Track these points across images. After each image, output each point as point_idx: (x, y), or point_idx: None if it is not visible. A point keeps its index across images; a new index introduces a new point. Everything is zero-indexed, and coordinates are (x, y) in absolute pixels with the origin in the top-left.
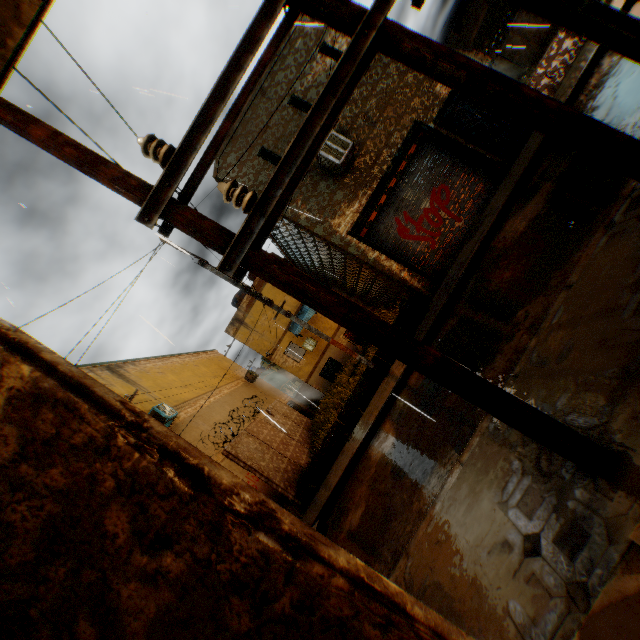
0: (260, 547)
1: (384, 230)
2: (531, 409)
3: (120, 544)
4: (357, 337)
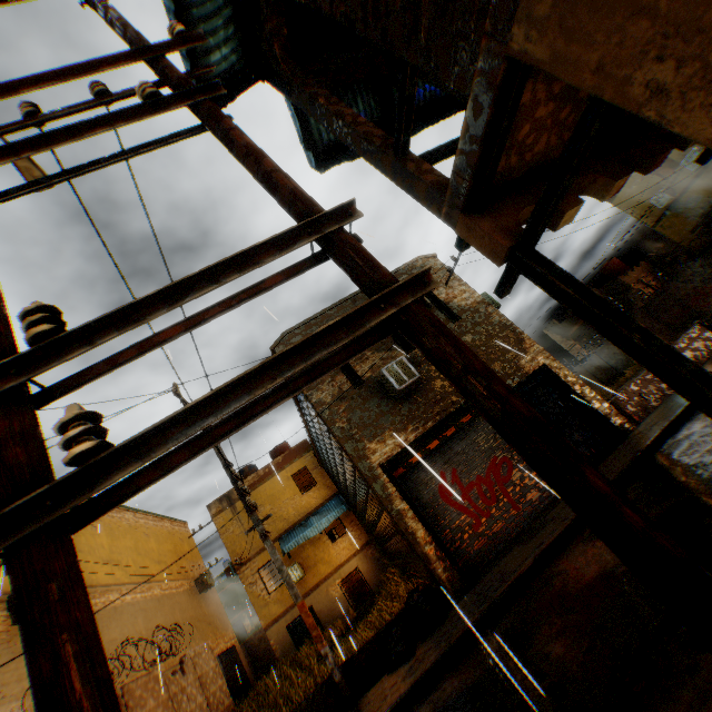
0: None
1: (424, 479)
2: None
3: None
4: (357, 591)
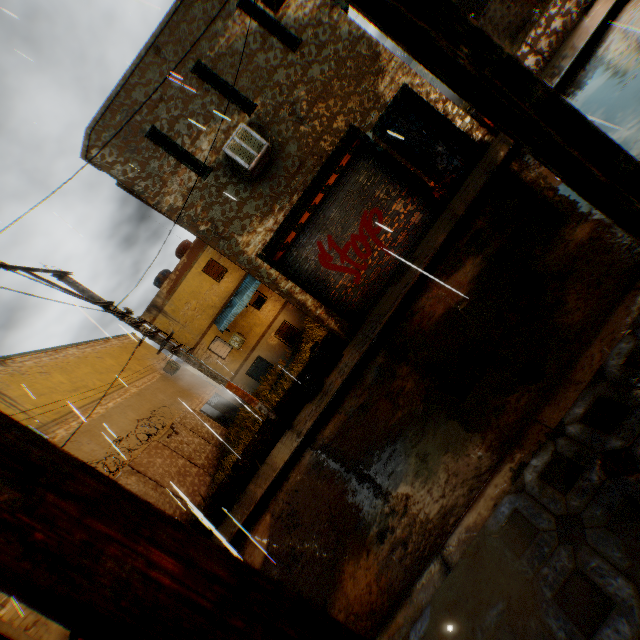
0: None
1: (303, 255)
2: None
3: None
4: (290, 336)
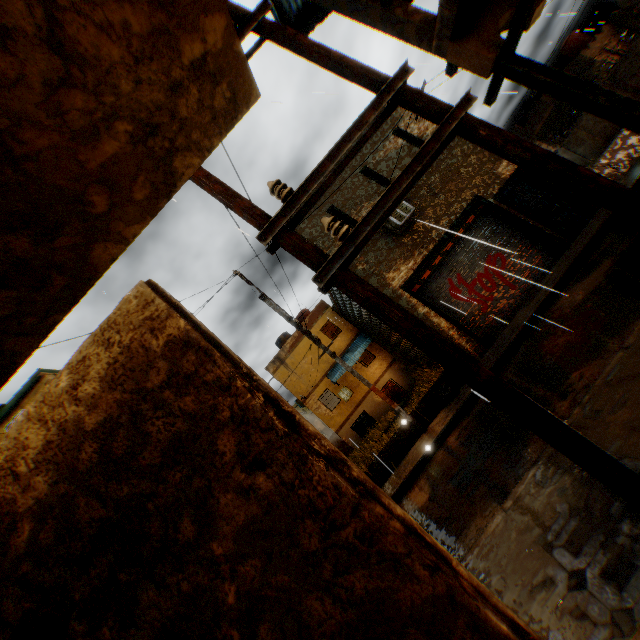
0: (334, 482)
1: (436, 288)
2: (578, 435)
3: (225, 461)
4: (394, 394)
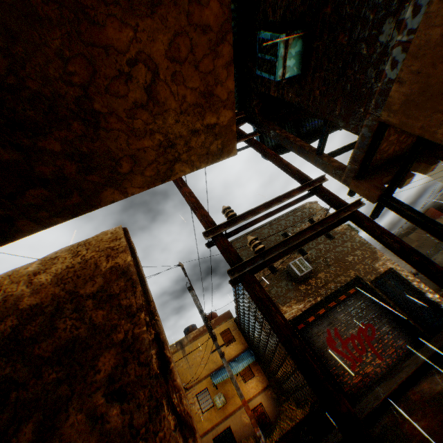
0: None
1: (316, 333)
2: None
3: (96, 378)
4: (260, 420)
